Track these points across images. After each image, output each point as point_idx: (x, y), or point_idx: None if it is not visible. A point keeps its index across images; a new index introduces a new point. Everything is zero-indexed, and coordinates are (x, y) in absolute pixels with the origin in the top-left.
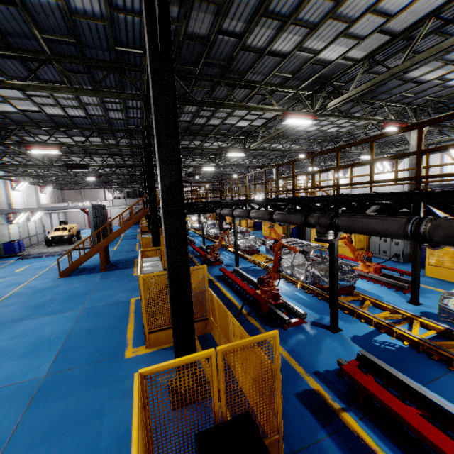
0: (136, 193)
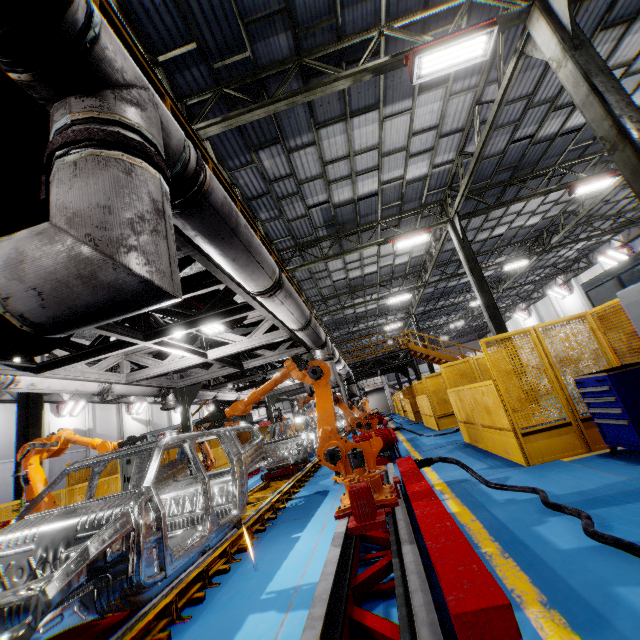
0: None
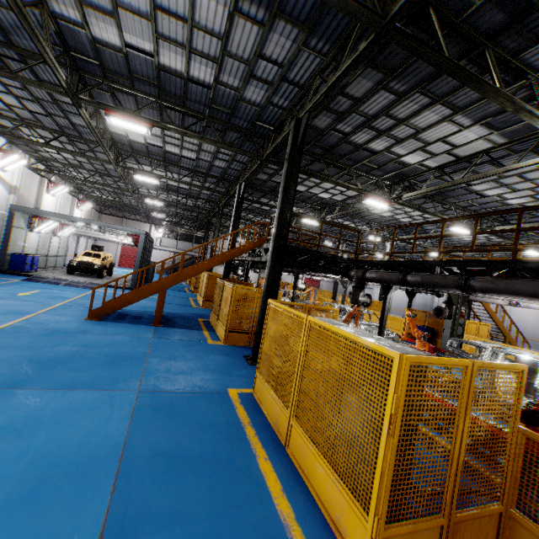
0: (188, 238)
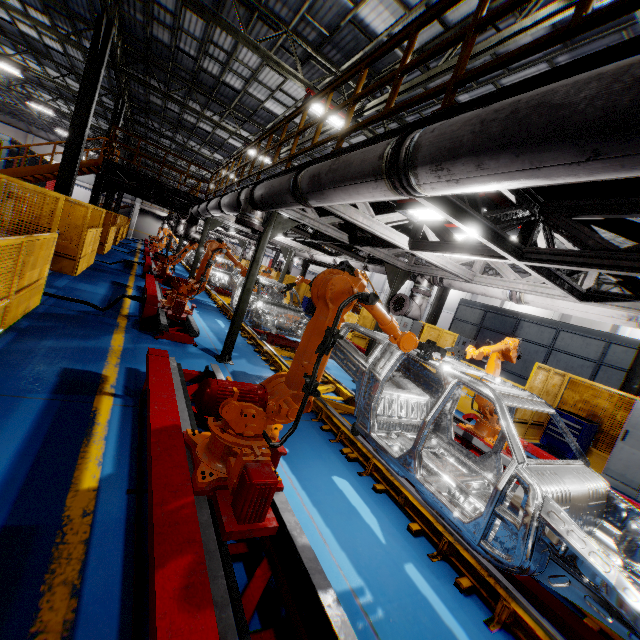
0: None
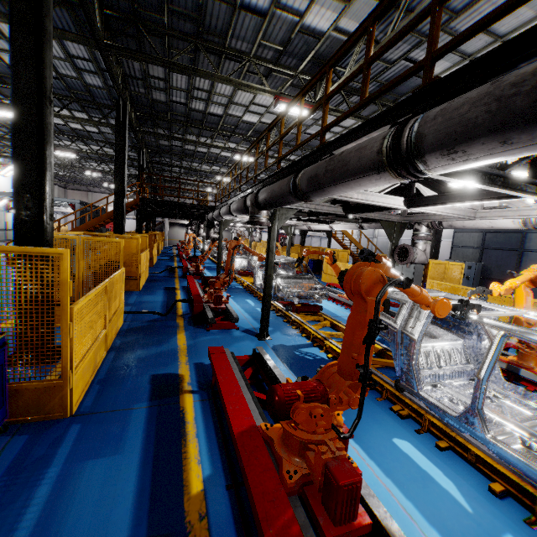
0: None
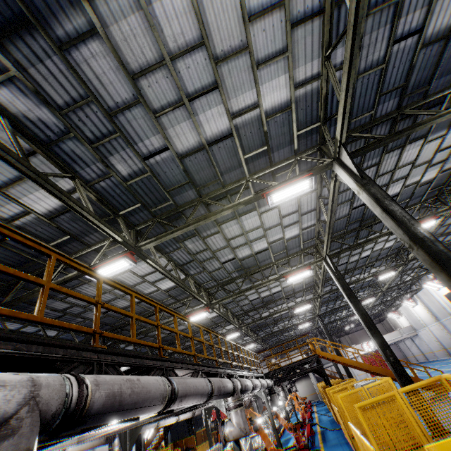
0: None
